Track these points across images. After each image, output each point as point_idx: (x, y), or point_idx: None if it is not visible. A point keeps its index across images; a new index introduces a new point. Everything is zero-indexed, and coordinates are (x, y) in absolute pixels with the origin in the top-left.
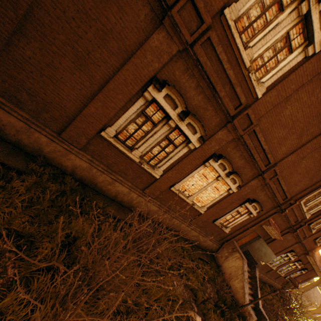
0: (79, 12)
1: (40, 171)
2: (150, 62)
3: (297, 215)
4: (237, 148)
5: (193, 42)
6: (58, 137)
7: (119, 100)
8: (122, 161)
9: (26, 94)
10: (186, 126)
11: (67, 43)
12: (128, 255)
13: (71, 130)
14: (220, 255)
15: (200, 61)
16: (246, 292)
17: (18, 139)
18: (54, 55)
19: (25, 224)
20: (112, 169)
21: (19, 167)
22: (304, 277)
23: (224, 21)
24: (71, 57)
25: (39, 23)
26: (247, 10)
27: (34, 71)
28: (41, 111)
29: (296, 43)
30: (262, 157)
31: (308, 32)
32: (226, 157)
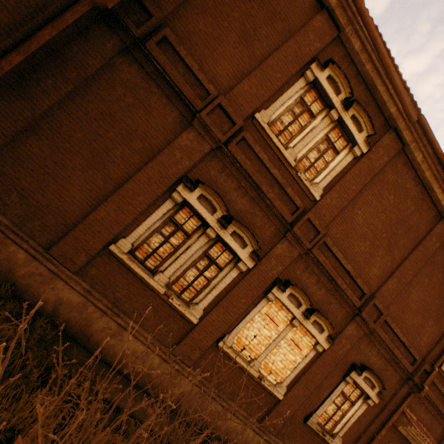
0: (103, 114)
1: None
2: (180, 160)
3: None
4: (310, 270)
5: (228, 142)
6: (45, 252)
7: (139, 202)
8: (138, 294)
9: (17, 194)
10: (231, 236)
11: (84, 141)
12: (105, 431)
13: (67, 242)
14: None
15: (238, 159)
16: None
17: None
18: (66, 152)
19: None
20: (121, 308)
21: None
22: None
23: (257, 124)
24: (86, 155)
25: (57, 122)
26: (278, 116)
27: (37, 169)
28: (31, 216)
29: (340, 145)
30: (350, 283)
31: (347, 135)
32: (298, 284)
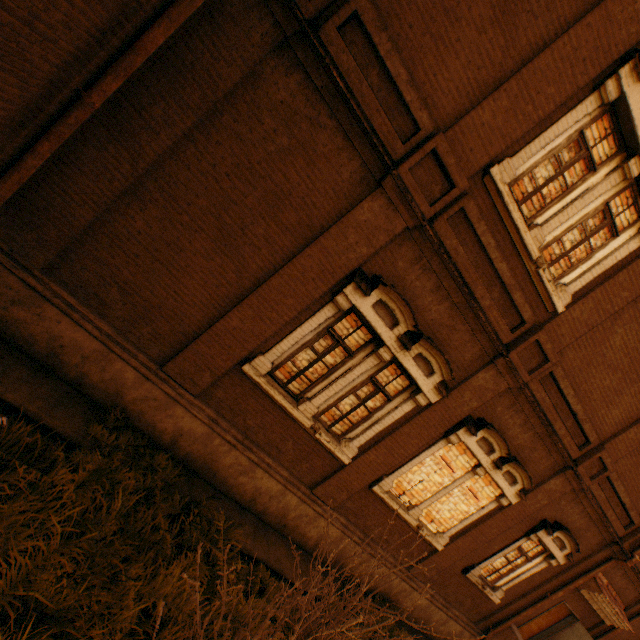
0: (240, 167)
1: (109, 442)
2: (353, 245)
3: None
4: (517, 407)
5: (433, 215)
6: (159, 370)
7: (286, 307)
8: (275, 423)
9: (118, 290)
10: (413, 359)
11: (209, 212)
12: None
13: (186, 357)
14: None
15: (446, 245)
16: None
17: (82, 373)
18: (184, 229)
19: (60, 586)
20: (253, 438)
21: (72, 432)
22: None
23: (490, 184)
24: (213, 233)
25: (170, 180)
26: (529, 168)
27: (142, 253)
28: (138, 320)
29: (623, 220)
30: (571, 427)
31: None
32: (494, 424)
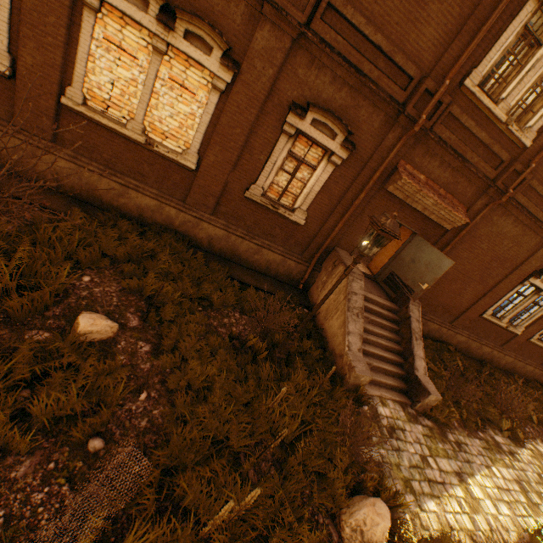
0: None
1: None
2: None
3: (485, 140)
4: None
5: None
6: None
7: None
8: None
9: None
10: None
11: None
12: None
13: None
14: (316, 285)
15: None
16: (354, 333)
17: None
18: None
19: None
20: None
21: None
22: None
23: None
24: None
25: None
26: None
27: None
28: None
29: None
30: None
31: None
32: None
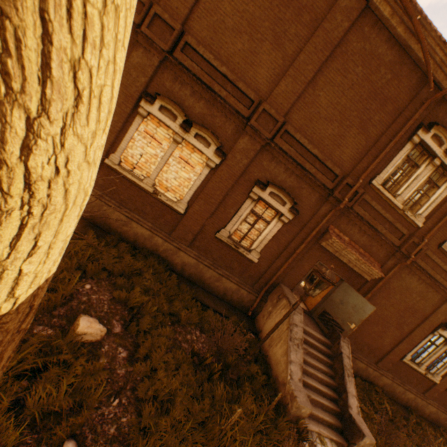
0: None
1: None
2: None
3: (390, 219)
4: (181, 81)
5: None
6: None
7: None
8: None
9: None
10: None
11: None
12: None
13: None
14: (262, 313)
15: None
16: (295, 362)
17: None
18: None
19: None
20: None
21: None
22: None
23: None
24: None
25: None
26: None
27: None
28: None
29: None
30: (233, 92)
31: None
32: (171, 98)
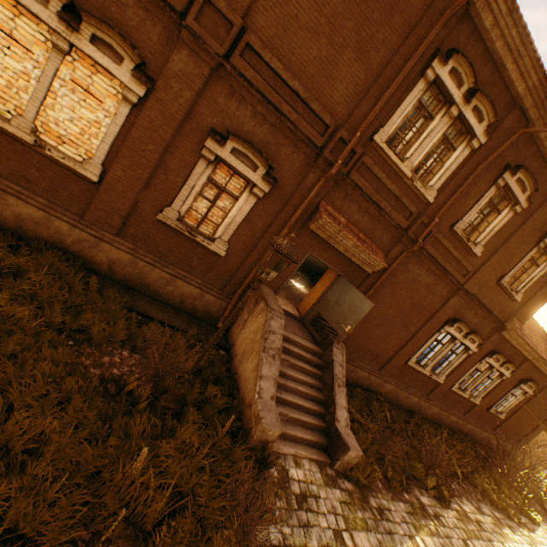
0: None
1: None
2: None
3: (396, 192)
4: None
5: None
6: None
7: None
8: None
9: None
10: None
11: None
12: None
13: None
14: (238, 324)
15: None
16: (268, 377)
17: None
18: None
19: None
20: None
21: None
22: (542, 409)
23: None
24: None
25: None
26: None
27: None
28: None
29: None
30: None
31: None
32: None
